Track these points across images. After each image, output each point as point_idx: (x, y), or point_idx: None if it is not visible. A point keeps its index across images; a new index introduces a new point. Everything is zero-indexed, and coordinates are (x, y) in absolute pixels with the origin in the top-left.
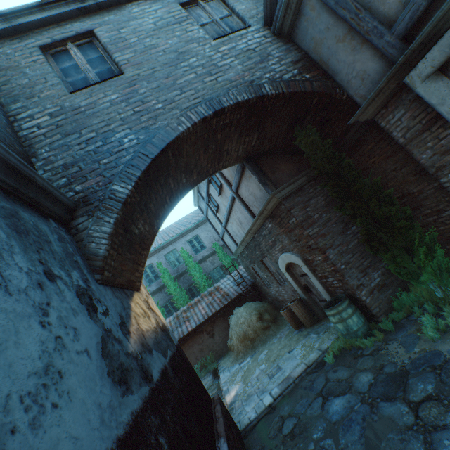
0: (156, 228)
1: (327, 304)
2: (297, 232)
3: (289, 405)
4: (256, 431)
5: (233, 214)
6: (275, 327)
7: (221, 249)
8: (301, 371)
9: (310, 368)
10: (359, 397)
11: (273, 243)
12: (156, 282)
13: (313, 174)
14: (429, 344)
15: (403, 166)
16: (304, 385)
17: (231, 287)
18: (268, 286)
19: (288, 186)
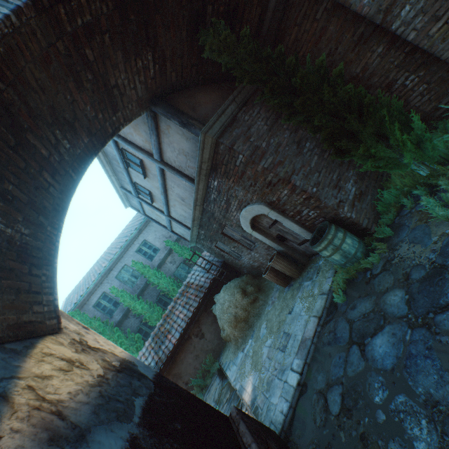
0: (51, 229)
1: (312, 240)
2: (249, 173)
3: (321, 373)
4: (297, 425)
5: (170, 193)
6: (263, 295)
7: (177, 244)
8: (315, 326)
9: (322, 318)
10: (404, 323)
11: (228, 204)
12: (118, 310)
13: (242, 97)
14: (445, 226)
15: (338, 43)
16: (326, 341)
17: (202, 277)
18: (239, 258)
19: (219, 119)
